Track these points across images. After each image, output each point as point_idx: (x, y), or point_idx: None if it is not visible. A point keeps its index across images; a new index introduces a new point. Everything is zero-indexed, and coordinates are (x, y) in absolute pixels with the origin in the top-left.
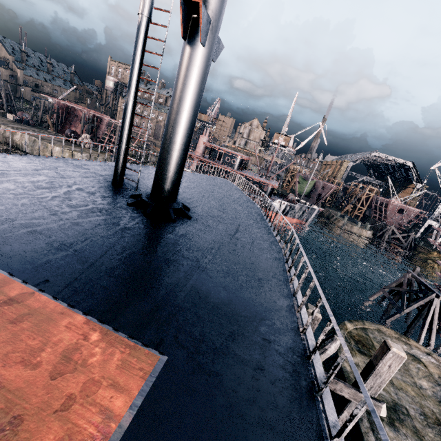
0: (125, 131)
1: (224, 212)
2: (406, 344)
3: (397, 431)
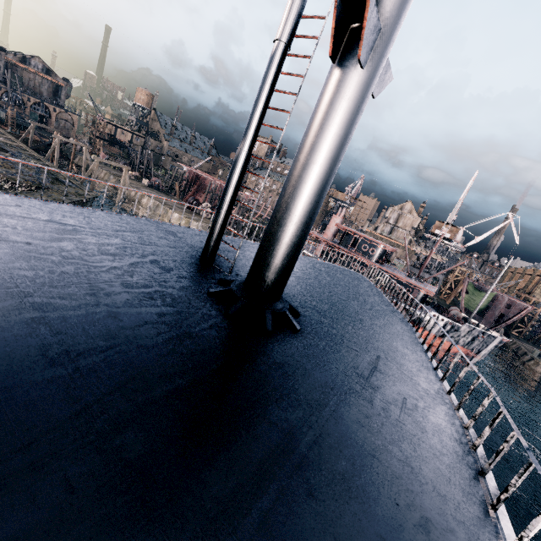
0: (228, 192)
1: (354, 327)
2: None
3: None
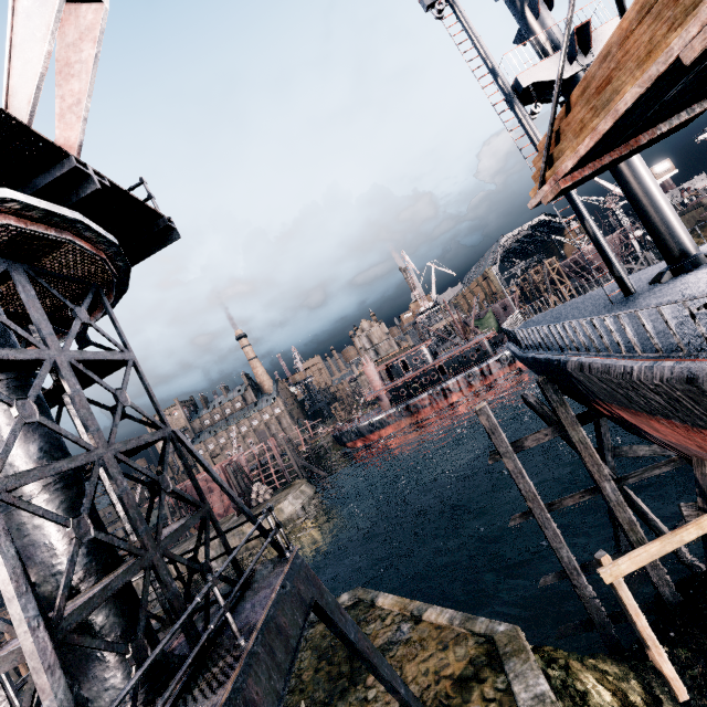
0: (605, 243)
1: None
2: None
3: None
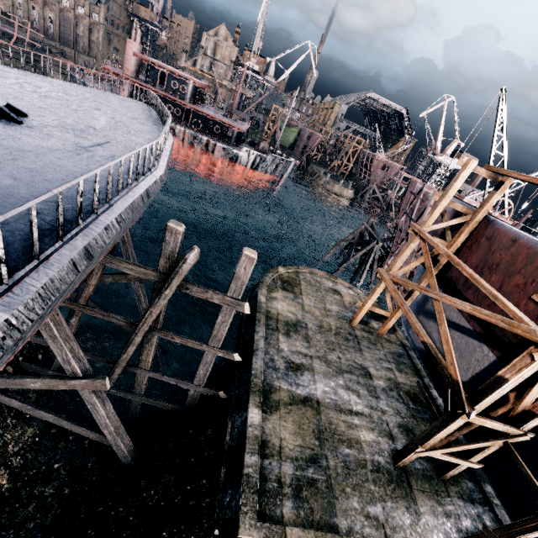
0: None
1: (95, 129)
2: (334, 282)
3: (290, 338)
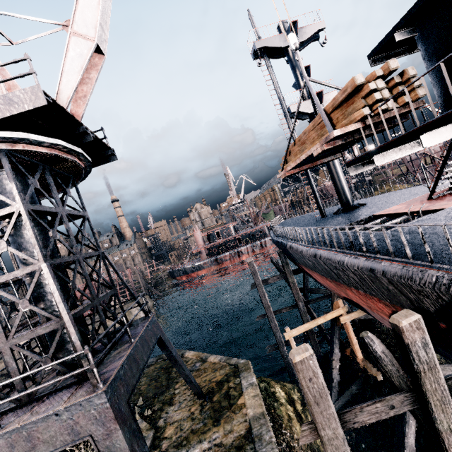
0: (317, 192)
1: None
2: None
3: None
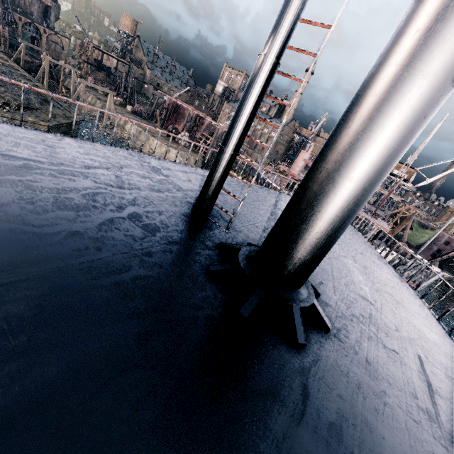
0: (239, 123)
1: (372, 303)
2: None
3: None
